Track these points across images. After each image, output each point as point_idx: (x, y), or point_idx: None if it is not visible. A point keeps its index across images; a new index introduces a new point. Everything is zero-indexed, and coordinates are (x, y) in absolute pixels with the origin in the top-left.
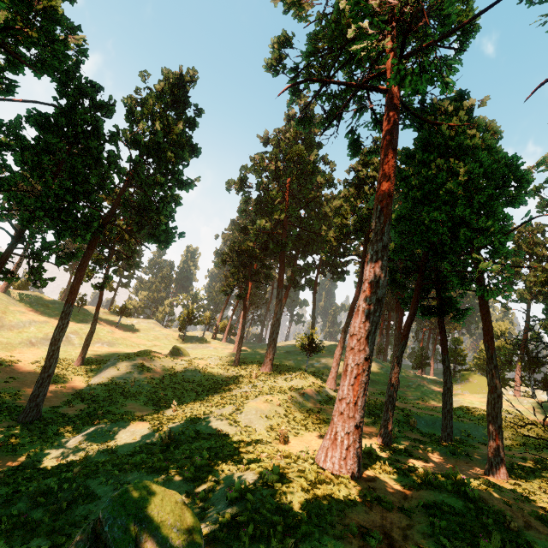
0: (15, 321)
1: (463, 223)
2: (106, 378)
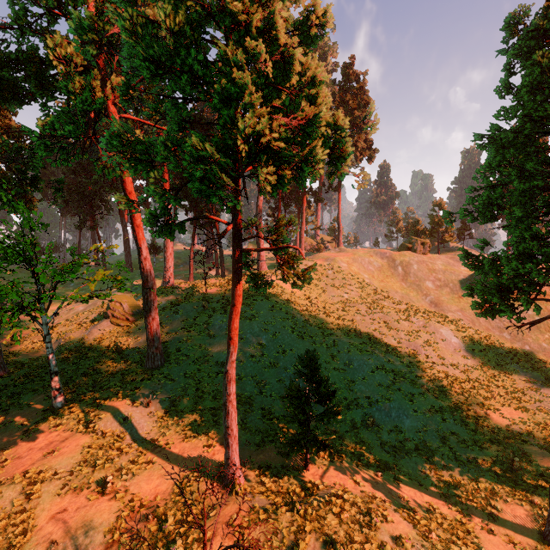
0: None
1: None
2: None
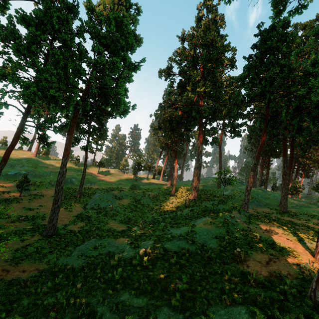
0: (42, 172)
1: None
2: (95, 205)
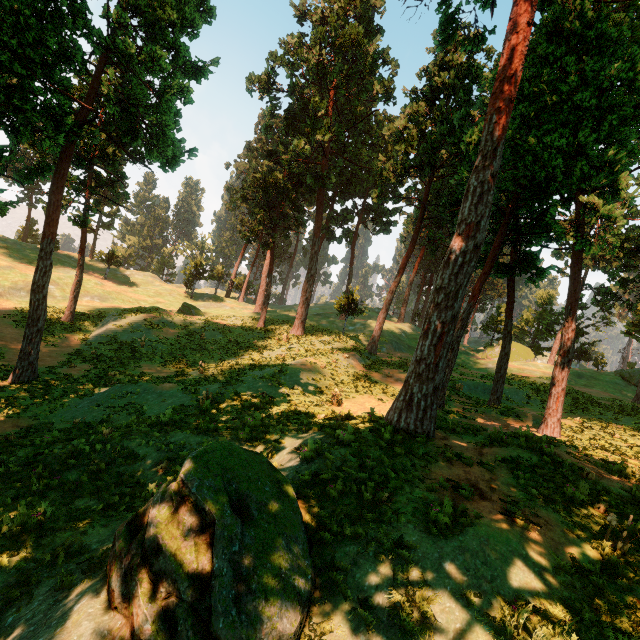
0: None
1: (580, 155)
2: (108, 337)
